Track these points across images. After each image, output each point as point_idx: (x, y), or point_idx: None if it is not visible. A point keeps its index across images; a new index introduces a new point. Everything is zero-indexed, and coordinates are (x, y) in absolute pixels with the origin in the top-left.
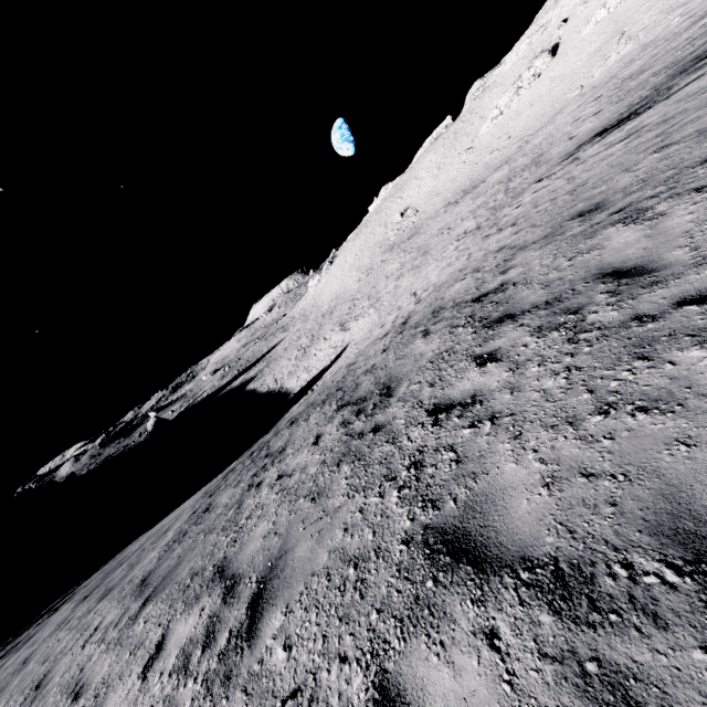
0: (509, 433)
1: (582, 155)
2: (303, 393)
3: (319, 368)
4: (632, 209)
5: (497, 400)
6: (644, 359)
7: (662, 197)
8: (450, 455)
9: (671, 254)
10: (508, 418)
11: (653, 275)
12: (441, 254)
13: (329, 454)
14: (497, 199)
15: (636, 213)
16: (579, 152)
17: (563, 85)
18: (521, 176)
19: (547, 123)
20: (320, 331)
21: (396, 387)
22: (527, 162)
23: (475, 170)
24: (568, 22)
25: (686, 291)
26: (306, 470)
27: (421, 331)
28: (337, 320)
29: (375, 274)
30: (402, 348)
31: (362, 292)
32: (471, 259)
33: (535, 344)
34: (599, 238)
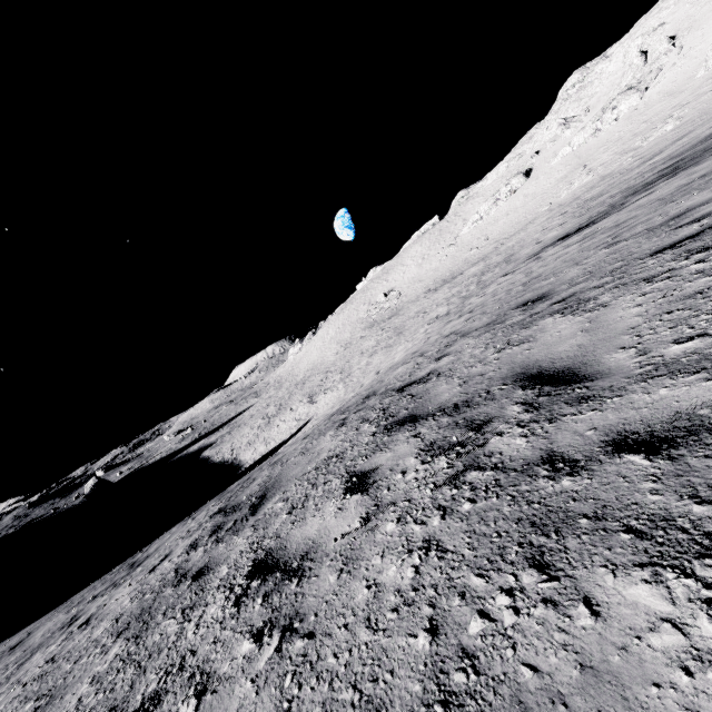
0: (277, 697)
1: (544, 254)
2: (253, 469)
3: (278, 441)
4: (574, 299)
5: (318, 581)
6: (542, 569)
7: (606, 287)
8: (188, 709)
9: (611, 356)
10: (302, 642)
11: (584, 385)
12: (412, 336)
13: (135, 603)
14: (469, 289)
15: (577, 303)
16: (542, 253)
17: (535, 201)
18: (493, 271)
19: (520, 230)
20: (289, 401)
21: (268, 498)
22: (500, 260)
23: (455, 263)
24: (540, 154)
25: (629, 421)
26: (97, 625)
27: (341, 420)
28: (307, 391)
29: (352, 348)
30: (314, 438)
31: (337, 365)
32: (427, 342)
33: (414, 472)
34: (534, 328)
